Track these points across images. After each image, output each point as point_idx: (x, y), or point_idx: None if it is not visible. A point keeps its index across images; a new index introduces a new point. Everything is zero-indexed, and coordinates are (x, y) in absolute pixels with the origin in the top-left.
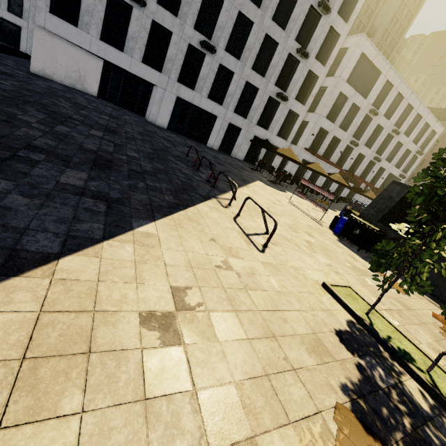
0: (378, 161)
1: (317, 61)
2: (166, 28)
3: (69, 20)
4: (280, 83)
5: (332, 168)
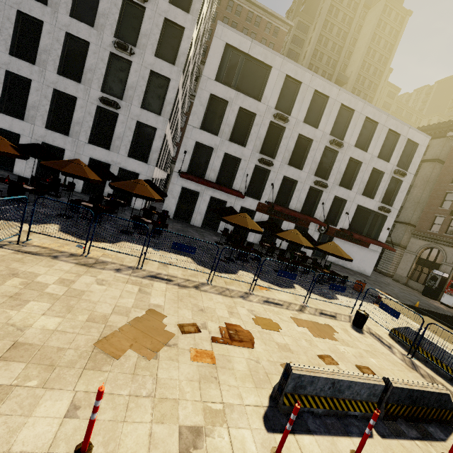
0: (321, 186)
1: (160, 60)
2: None
3: None
4: (113, 90)
5: (242, 199)
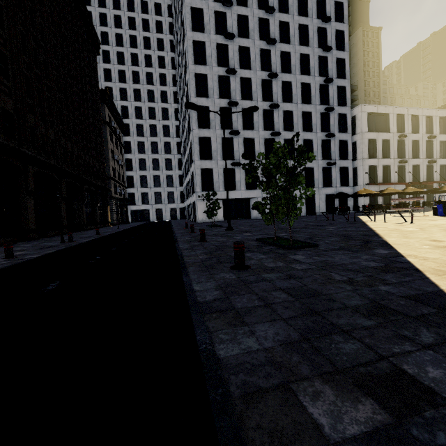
0: (433, 162)
1: (341, 133)
2: None
3: (209, 190)
4: (324, 157)
5: (397, 186)
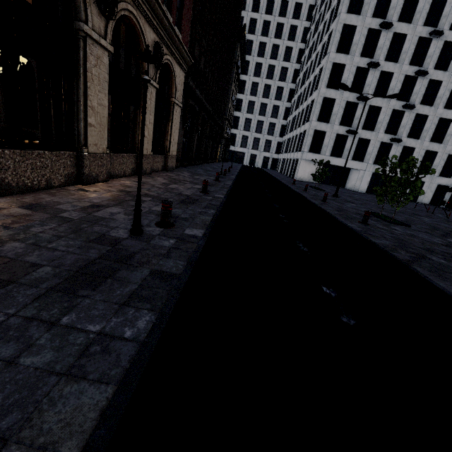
0: None
1: None
2: (366, 139)
3: (315, 152)
4: None
5: None
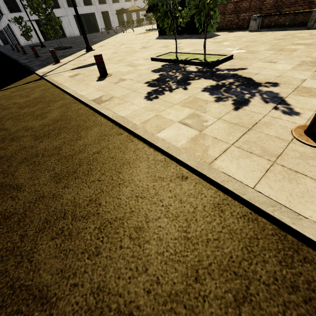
0: None
1: None
2: None
3: (16, 11)
4: None
5: None
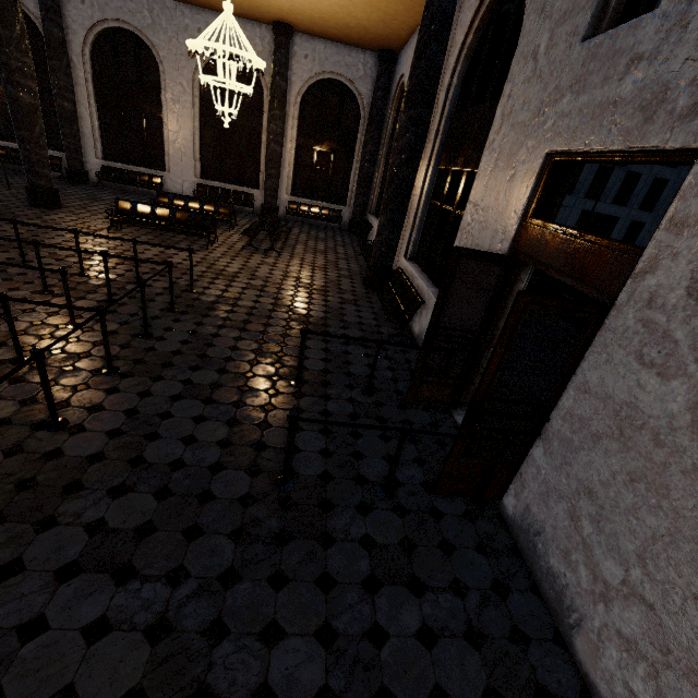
0: None
1: None
2: None
3: None
4: None
5: None
